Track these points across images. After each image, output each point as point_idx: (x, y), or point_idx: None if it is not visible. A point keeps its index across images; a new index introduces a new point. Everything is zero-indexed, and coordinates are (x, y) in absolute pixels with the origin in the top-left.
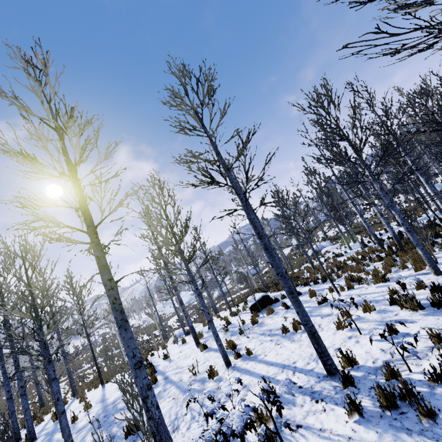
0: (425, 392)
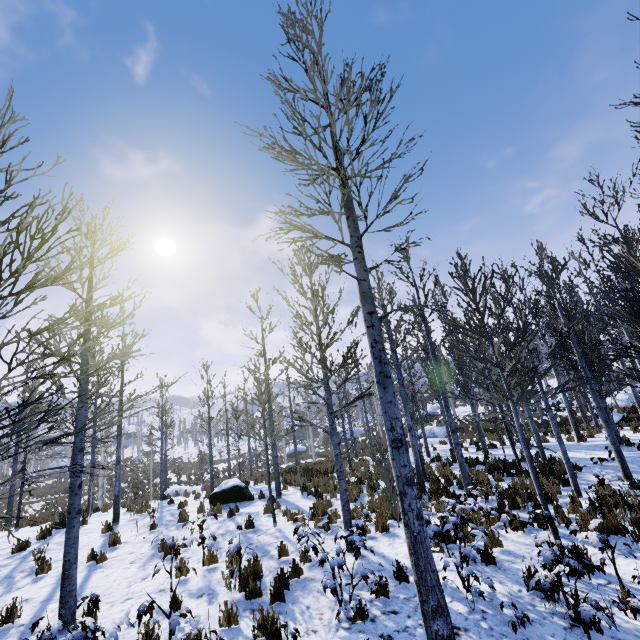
0: None
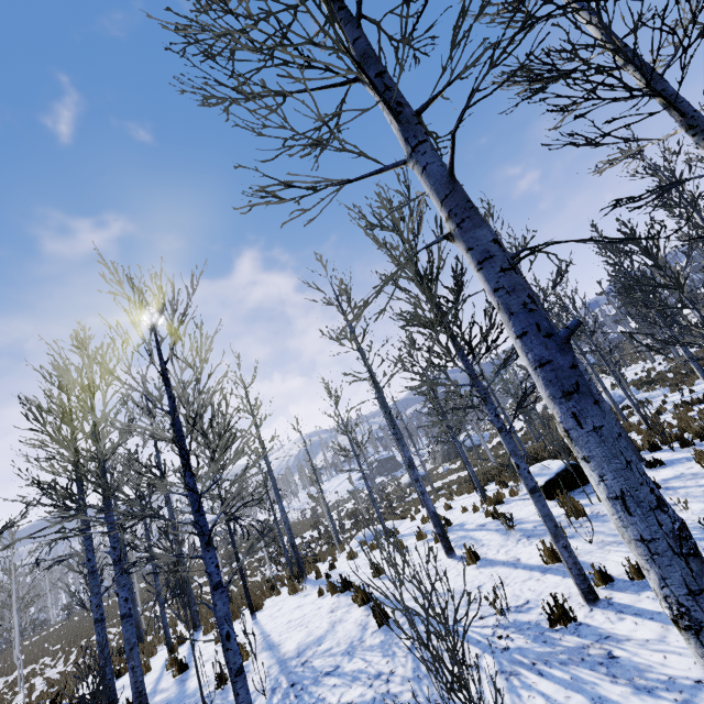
0: None
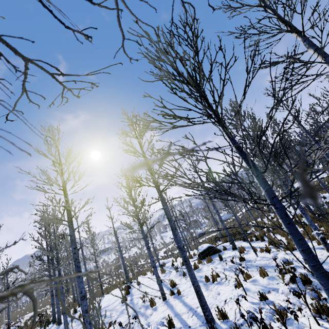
0: None
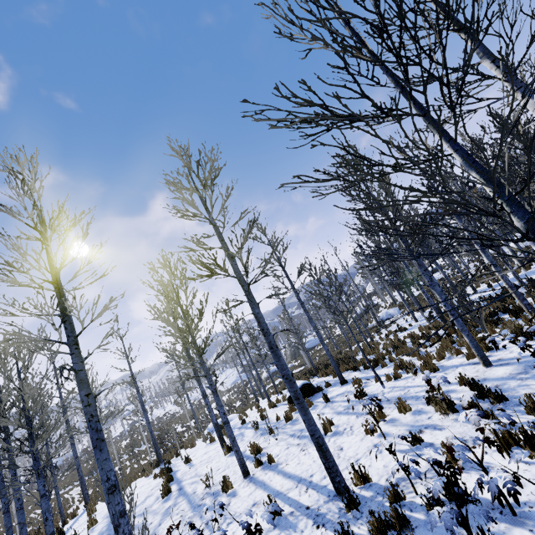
0: (421, 520)
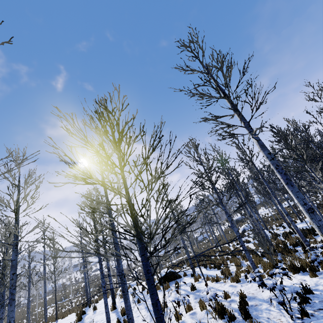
0: None
